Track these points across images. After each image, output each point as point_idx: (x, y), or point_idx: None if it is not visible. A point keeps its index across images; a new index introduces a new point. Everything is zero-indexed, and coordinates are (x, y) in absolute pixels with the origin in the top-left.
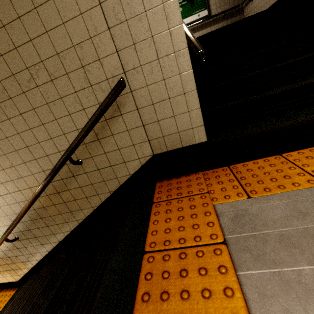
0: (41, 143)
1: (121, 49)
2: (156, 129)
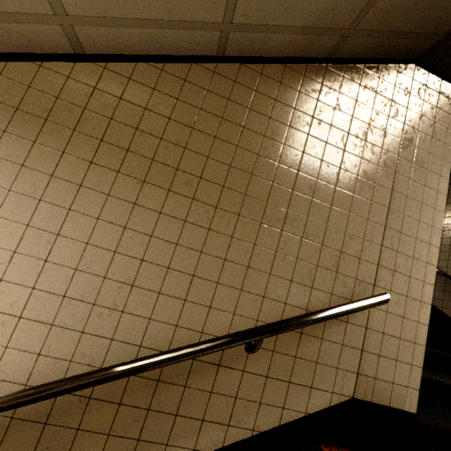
0: (221, 285)
1: (382, 266)
2: (372, 364)
